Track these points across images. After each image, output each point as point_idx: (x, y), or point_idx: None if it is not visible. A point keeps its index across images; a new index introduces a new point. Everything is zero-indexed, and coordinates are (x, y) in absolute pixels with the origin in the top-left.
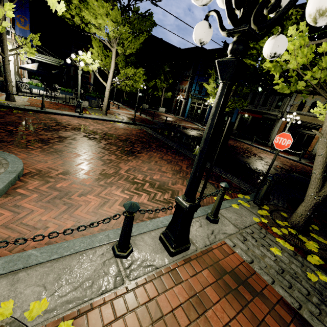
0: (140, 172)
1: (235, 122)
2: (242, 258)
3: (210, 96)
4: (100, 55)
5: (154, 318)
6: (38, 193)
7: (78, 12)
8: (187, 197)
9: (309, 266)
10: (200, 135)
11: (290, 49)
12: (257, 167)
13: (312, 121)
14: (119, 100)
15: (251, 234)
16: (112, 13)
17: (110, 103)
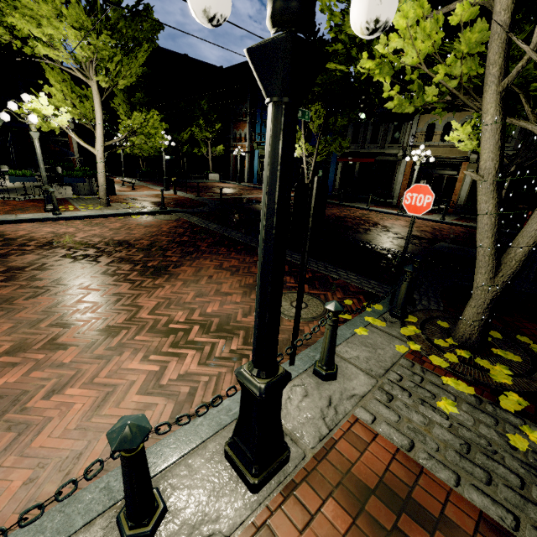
0: (180, 306)
1: (335, 177)
2: (394, 443)
3: None
4: (69, 97)
5: None
6: None
7: None
8: (259, 369)
9: (507, 420)
10: None
11: (401, 28)
12: (384, 245)
13: (450, 155)
14: (135, 173)
15: (399, 382)
16: (68, 11)
17: (118, 183)
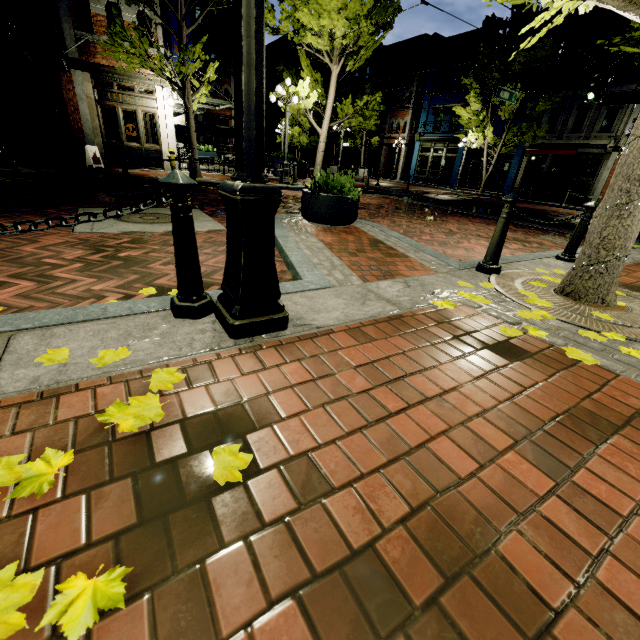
0: (474, 231)
1: (517, 174)
2: None
3: (467, 129)
4: (310, 81)
5: (638, 281)
6: (421, 242)
7: (293, 12)
8: None
9: None
10: (470, 200)
11: None
12: None
13: None
14: None
15: None
16: (348, 4)
17: None
